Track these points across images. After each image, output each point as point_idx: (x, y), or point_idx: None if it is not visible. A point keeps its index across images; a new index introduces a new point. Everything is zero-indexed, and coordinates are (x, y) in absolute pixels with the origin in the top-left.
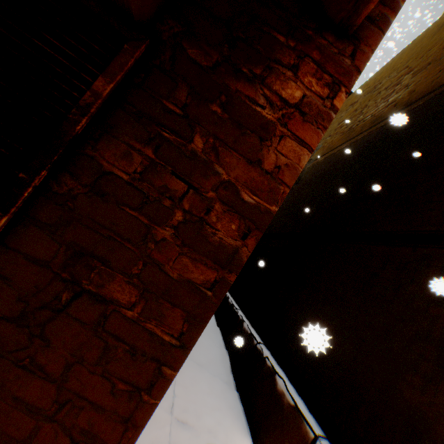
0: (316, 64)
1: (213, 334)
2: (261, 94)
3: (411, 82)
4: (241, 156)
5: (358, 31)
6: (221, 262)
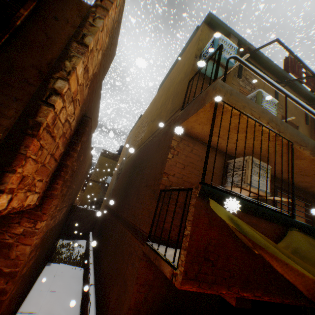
0: (28, 218)
1: (75, 286)
2: (8, 235)
3: (145, 129)
4: (3, 258)
5: (43, 201)
6: (0, 294)
